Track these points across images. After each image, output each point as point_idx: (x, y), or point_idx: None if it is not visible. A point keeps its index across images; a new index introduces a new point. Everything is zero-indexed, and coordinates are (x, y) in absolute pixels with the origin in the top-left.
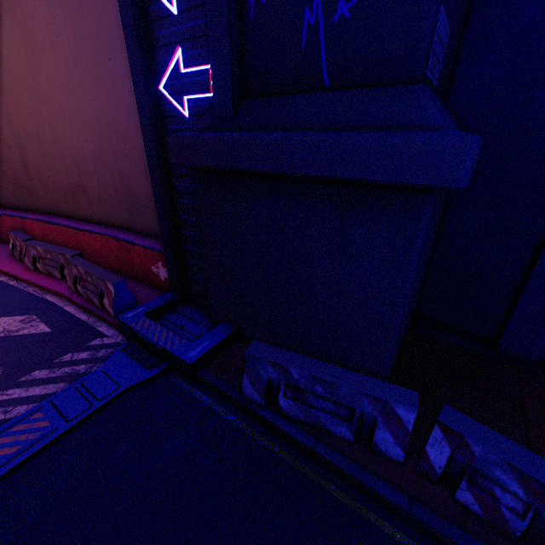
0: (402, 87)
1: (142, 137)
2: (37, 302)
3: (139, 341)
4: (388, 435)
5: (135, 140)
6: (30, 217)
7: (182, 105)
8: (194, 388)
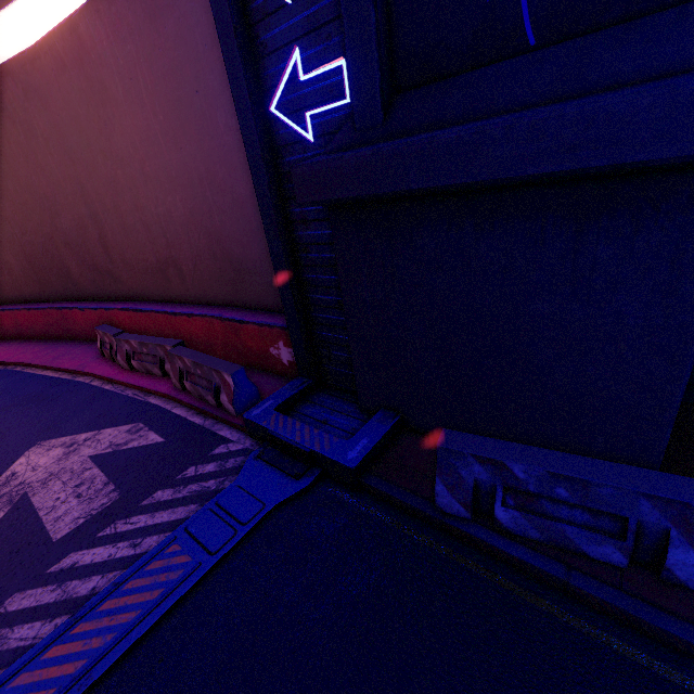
0: (674, 10)
1: (245, 184)
2: (141, 407)
3: (275, 445)
4: (693, 556)
5: (236, 189)
6: (116, 307)
7: (303, 125)
8: (361, 501)
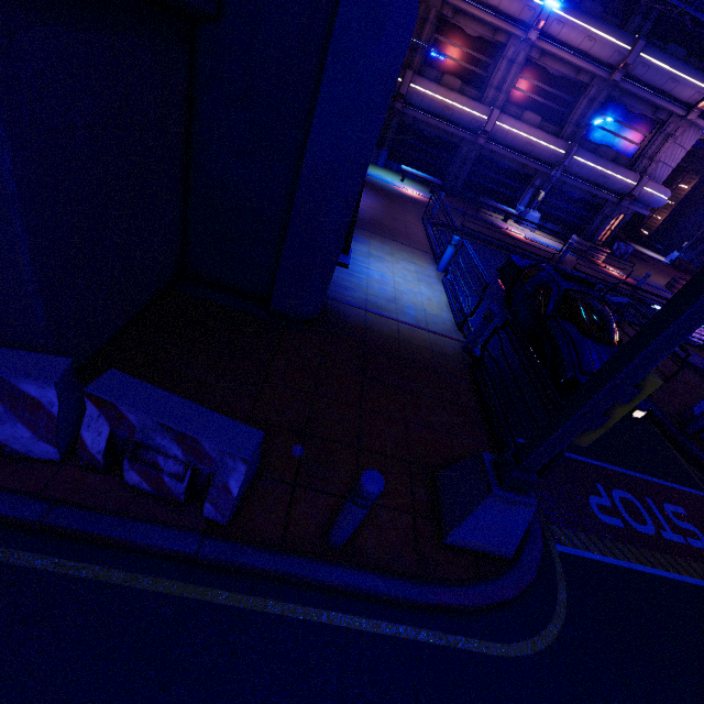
0: None
1: None
2: None
3: None
4: (22, 429)
5: None
6: None
7: None
8: None
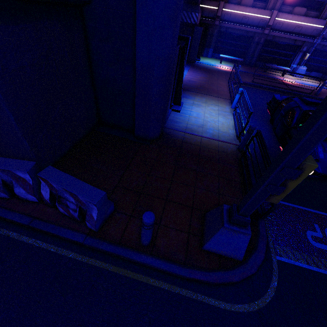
0: None
1: None
2: None
3: None
4: (22, 189)
5: None
6: None
7: None
8: None
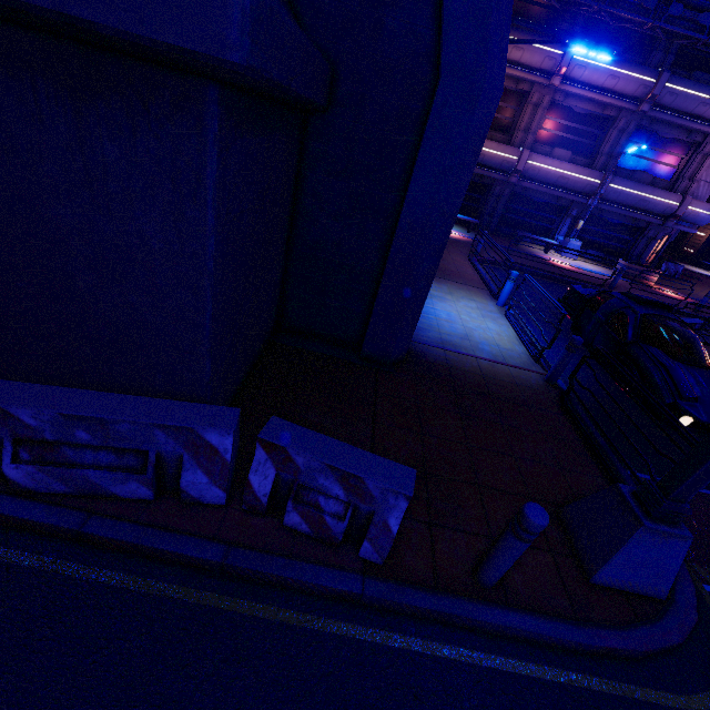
0: None
1: None
2: None
3: None
4: (201, 475)
5: None
6: None
7: None
8: None
